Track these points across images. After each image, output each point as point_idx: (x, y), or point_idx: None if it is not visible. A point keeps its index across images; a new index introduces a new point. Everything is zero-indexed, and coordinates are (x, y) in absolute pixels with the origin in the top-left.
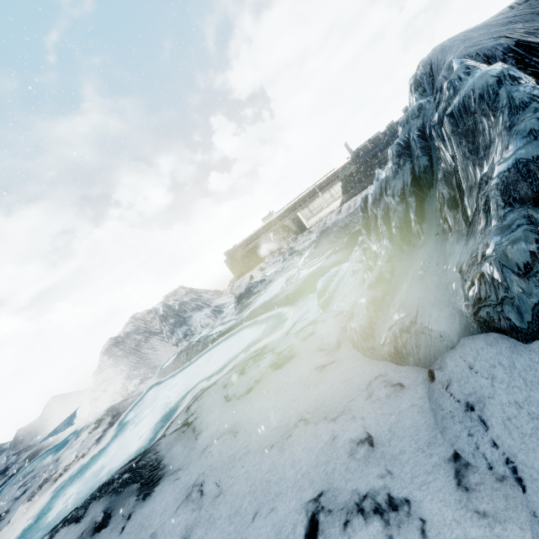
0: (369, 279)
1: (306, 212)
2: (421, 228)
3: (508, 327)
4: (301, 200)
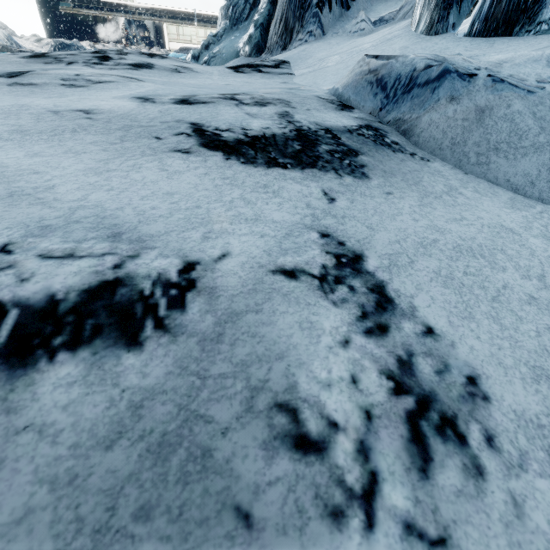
0: (210, 32)
1: (174, 31)
2: (244, 20)
3: (247, 52)
4: (174, 14)
